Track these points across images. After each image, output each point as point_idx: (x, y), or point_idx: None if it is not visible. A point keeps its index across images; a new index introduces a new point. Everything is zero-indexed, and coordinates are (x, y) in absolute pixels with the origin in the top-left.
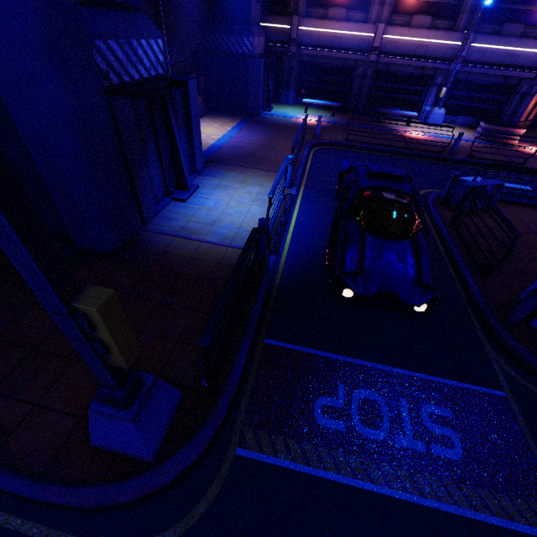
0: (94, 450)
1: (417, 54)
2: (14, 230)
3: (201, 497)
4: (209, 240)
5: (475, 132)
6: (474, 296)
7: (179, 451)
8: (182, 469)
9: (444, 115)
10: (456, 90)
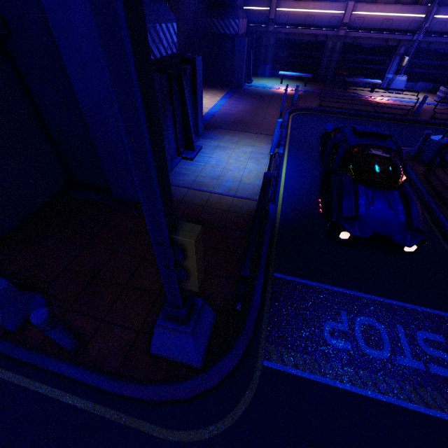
0: (153, 357)
1: (383, 27)
2: (156, 173)
3: (241, 398)
4: (217, 191)
5: (435, 96)
6: None
7: (220, 361)
8: (225, 375)
9: (405, 81)
10: (417, 58)
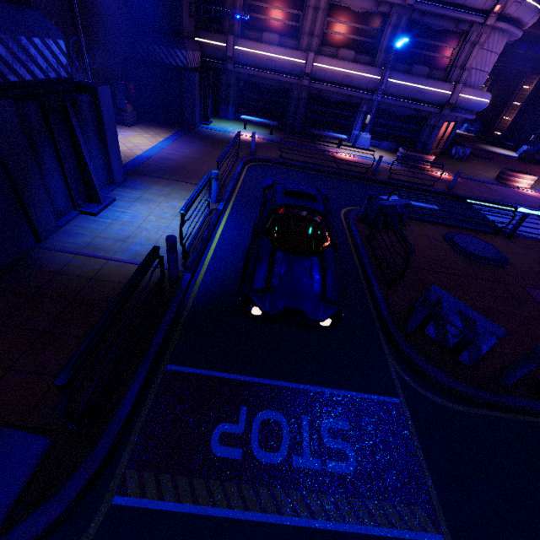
0: None
1: (344, 83)
2: None
3: None
4: (117, 258)
5: (395, 157)
6: (380, 307)
7: (34, 513)
8: (34, 536)
9: (370, 139)
10: (380, 118)
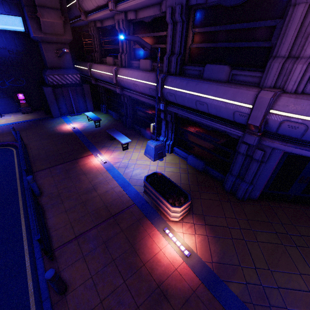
0: None
1: (138, 90)
2: None
3: None
4: None
5: None
6: None
7: None
8: None
9: (154, 149)
10: (186, 128)
